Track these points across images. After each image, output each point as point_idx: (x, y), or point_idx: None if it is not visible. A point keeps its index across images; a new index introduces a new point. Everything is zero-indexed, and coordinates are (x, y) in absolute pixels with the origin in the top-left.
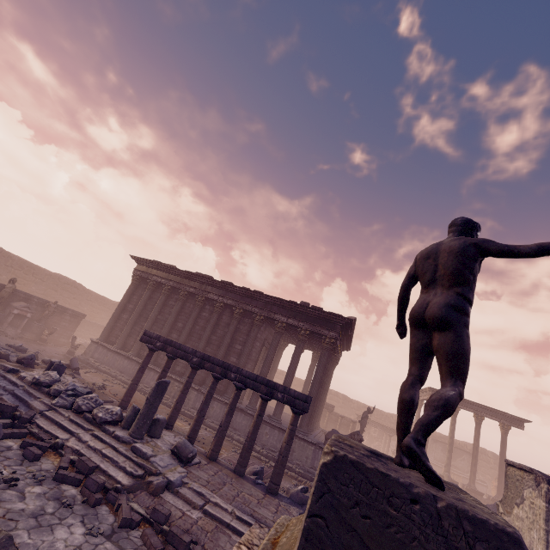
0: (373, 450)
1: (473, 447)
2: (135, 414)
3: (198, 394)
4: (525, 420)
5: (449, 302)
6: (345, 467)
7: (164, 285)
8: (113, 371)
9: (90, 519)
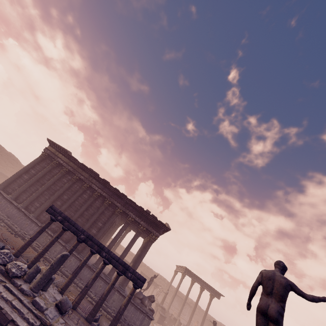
0: None
1: (195, 304)
2: (36, 272)
3: (63, 249)
4: (221, 295)
5: (279, 310)
6: None
7: (64, 167)
8: (2, 215)
9: None
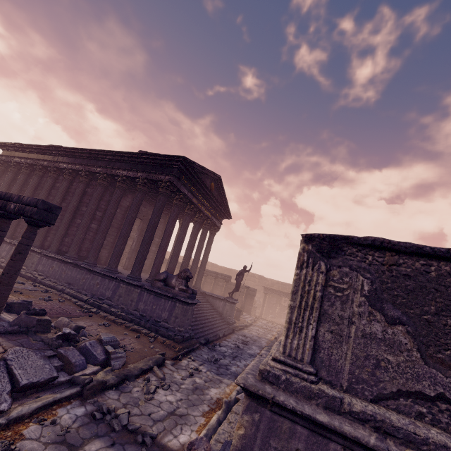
0: None
1: None
2: None
3: (41, 257)
4: None
5: None
6: None
7: (23, 164)
8: None
9: None
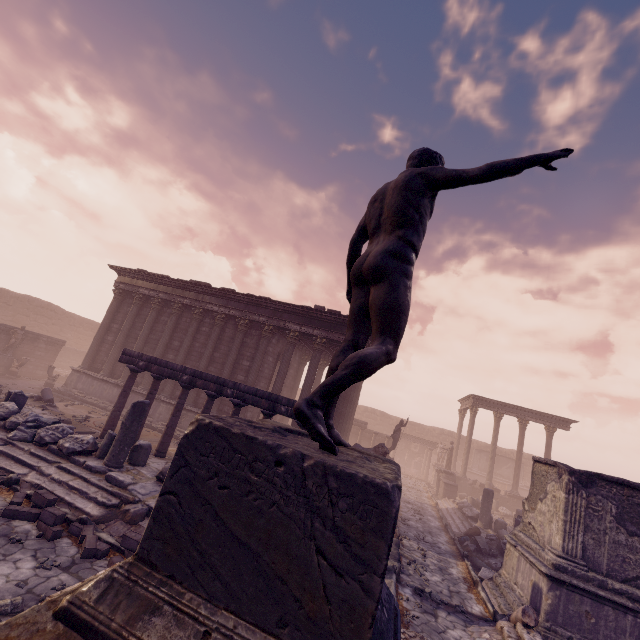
0: (296, 430)
1: (517, 453)
2: (112, 442)
3: None
4: (571, 421)
5: (388, 249)
6: (208, 435)
7: (153, 298)
8: (102, 402)
9: (45, 553)
